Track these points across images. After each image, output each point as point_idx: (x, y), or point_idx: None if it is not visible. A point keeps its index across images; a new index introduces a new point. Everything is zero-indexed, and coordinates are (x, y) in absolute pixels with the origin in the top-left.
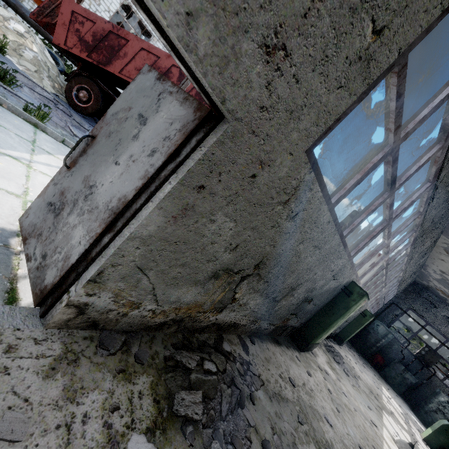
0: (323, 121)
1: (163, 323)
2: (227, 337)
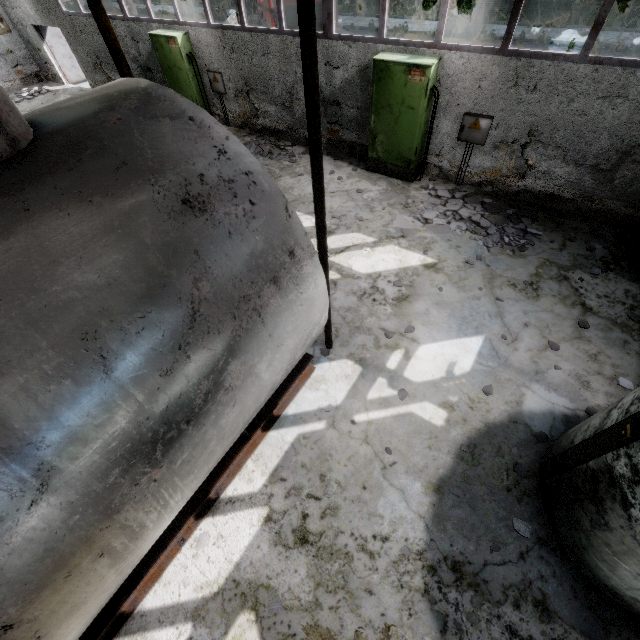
0: (57, 6)
1: None
2: None
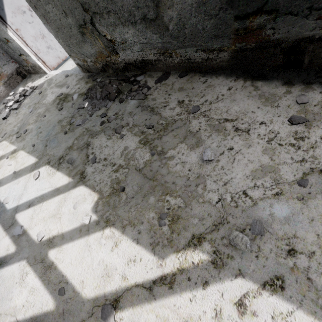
0: None
1: (103, 68)
2: (151, 73)
